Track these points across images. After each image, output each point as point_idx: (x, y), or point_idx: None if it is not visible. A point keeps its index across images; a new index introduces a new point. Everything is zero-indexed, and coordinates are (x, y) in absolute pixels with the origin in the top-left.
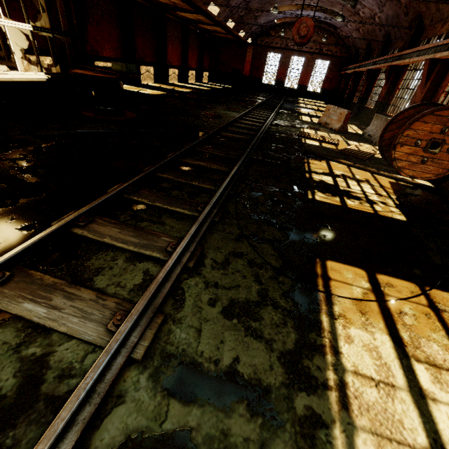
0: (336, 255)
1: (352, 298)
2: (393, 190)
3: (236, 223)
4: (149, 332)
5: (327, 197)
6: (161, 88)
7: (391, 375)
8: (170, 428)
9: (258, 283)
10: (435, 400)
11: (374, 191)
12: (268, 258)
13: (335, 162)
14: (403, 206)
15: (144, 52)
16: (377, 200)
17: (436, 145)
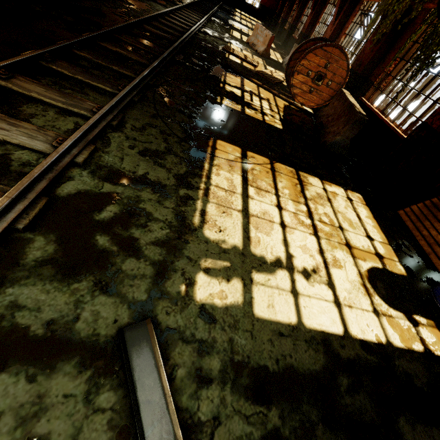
0: (225, 138)
1: (227, 159)
2: (283, 110)
3: (153, 106)
4: (86, 152)
5: (232, 104)
6: None
7: (235, 189)
8: (105, 192)
9: (166, 143)
10: (252, 199)
11: (270, 107)
12: (176, 132)
13: (249, 80)
14: (284, 121)
15: None
16: (268, 113)
17: (321, 78)
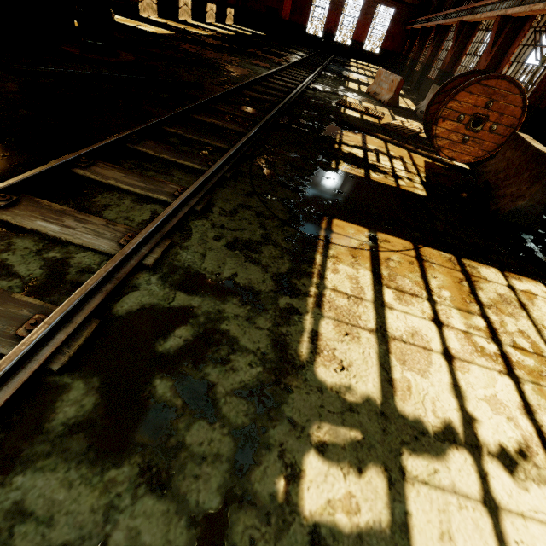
0: (344, 216)
1: (348, 246)
2: (425, 169)
3: (249, 182)
4: (158, 250)
5: (352, 168)
6: (168, 25)
7: (363, 293)
8: (177, 305)
9: (263, 229)
10: (391, 308)
11: (405, 168)
12: (276, 212)
13: (372, 136)
14: (428, 184)
15: None
16: (404, 176)
17: (479, 122)
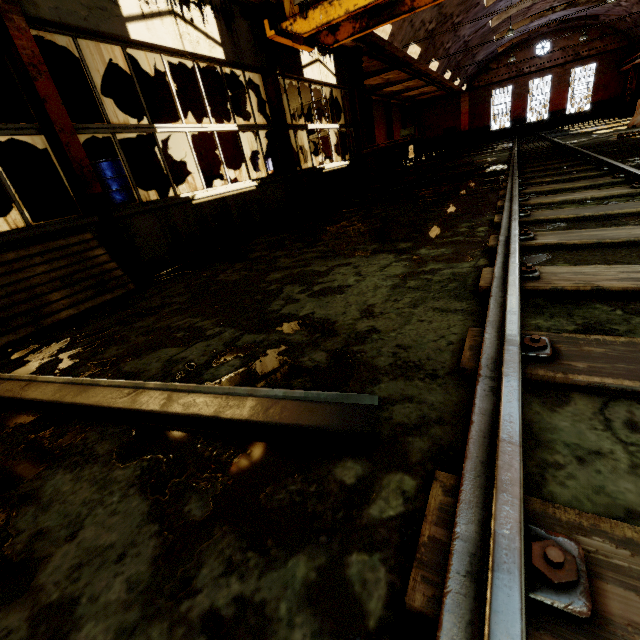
0: None
1: None
2: None
3: None
4: None
5: None
6: None
7: None
8: None
9: None
10: None
11: None
12: None
13: None
14: None
15: None
16: None
17: None
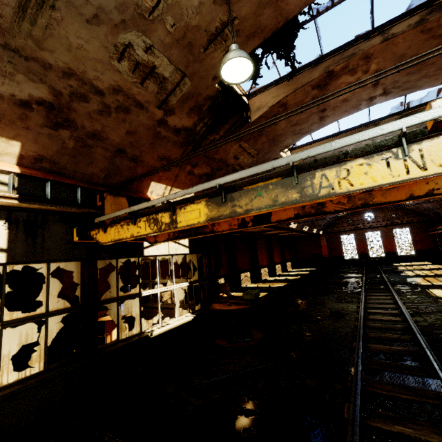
0: None
1: None
2: None
3: None
4: None
5: None
6: (260, 287)
7: None
8: None
9: None
10: None
11: None
12: None
13: None
14: None
15: (242, 264)
16: None
17: None
